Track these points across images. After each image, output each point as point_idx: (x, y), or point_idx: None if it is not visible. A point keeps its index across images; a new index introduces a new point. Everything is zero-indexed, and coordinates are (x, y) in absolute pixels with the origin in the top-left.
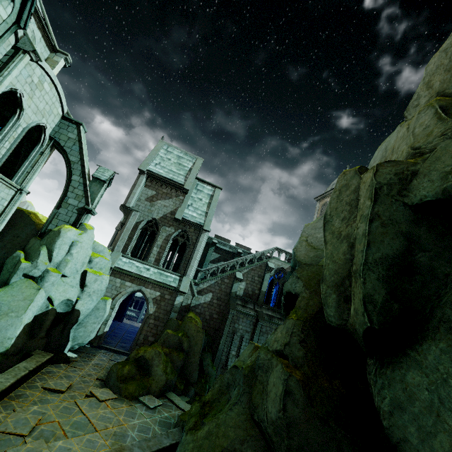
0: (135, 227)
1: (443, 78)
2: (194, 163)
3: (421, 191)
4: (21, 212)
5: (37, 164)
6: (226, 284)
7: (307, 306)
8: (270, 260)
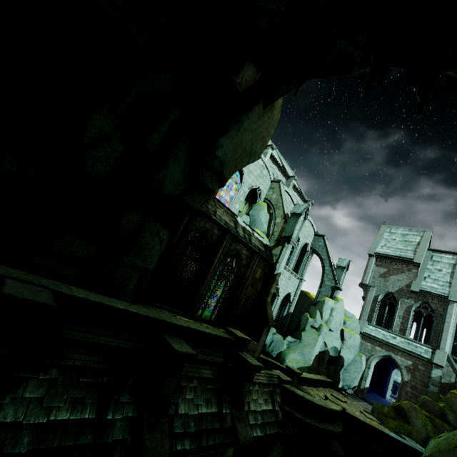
0: (374, 300)
1: None
2: (422, 236)
3: None
4: (302, 292)
5: (306, 264)
6: None
7: None
8: None
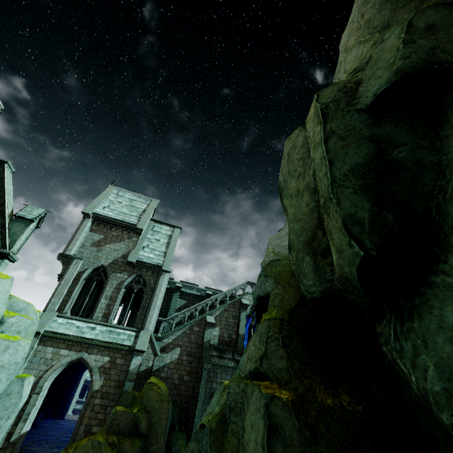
0: (78, 277)
1: (357, 36)
2: (149, 204)
3: (372, 89)
4: None
5: None
6: (196, 333)
7: (282, 302)
8: (244, 296)
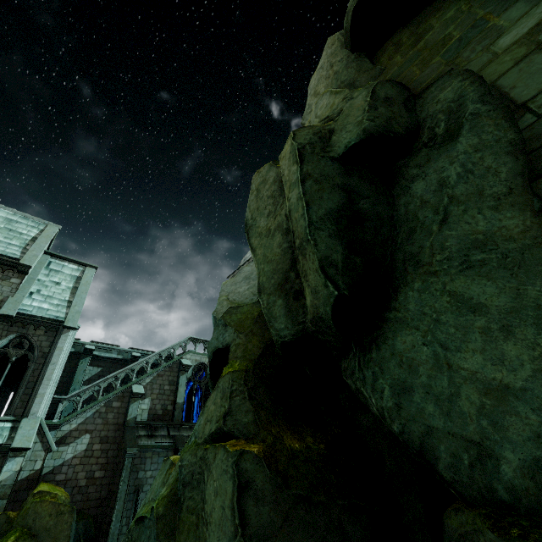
0: None
1: (326, 84)
2: (42, 230)
3: (344, 141)
4: None
5: None
6: (116, 410)
7: (246, 352)
8: (184, 355)
